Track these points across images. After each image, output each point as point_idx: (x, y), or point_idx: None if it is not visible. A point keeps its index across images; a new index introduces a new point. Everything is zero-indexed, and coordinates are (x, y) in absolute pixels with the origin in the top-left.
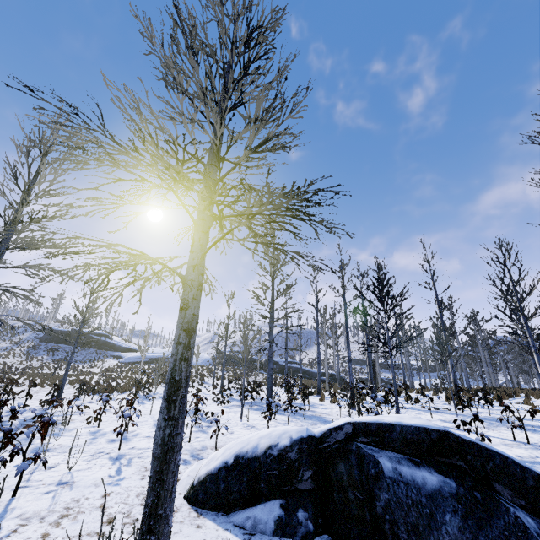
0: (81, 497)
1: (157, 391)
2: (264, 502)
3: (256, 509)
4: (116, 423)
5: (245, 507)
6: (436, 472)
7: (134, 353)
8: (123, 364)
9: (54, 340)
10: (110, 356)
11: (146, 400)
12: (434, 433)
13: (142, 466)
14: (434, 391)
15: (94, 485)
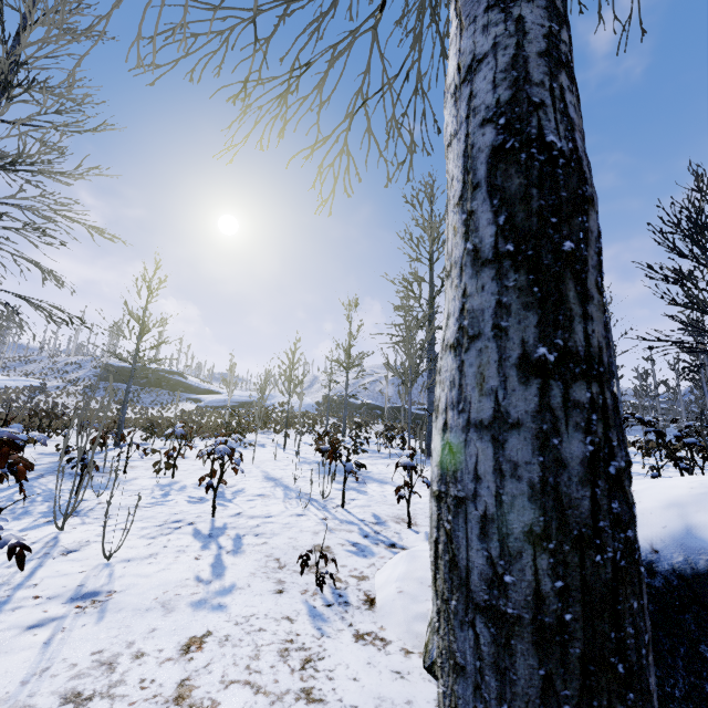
0: (121, 649)
1: (253, 438)
2: None
3: None
4: (201, 473)
5: None
6: None
7: (216, 396)
8: (203, 408)
9: (115, 379)
10: (187, 399)
11: (240, 448)
12: None
13: (267, 555)
14: (677, 446)
15: (161, 606)
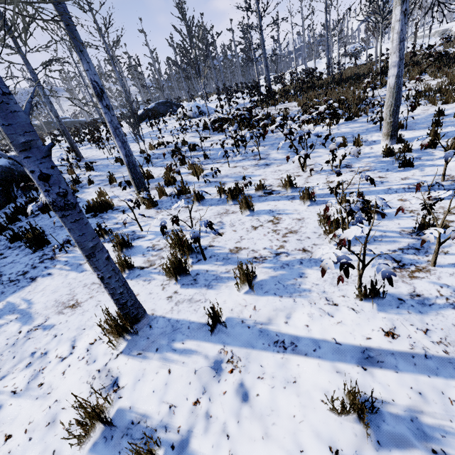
0: None
1: None
2: (146, 119)
3: (145, 120)
4: None
5: (143, 121)
6: (166, 106)
7: None
8: None
9: None
10: None
11: None
12: (165, 101)
13: None
14: None
15: None
